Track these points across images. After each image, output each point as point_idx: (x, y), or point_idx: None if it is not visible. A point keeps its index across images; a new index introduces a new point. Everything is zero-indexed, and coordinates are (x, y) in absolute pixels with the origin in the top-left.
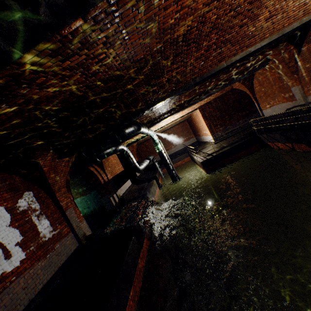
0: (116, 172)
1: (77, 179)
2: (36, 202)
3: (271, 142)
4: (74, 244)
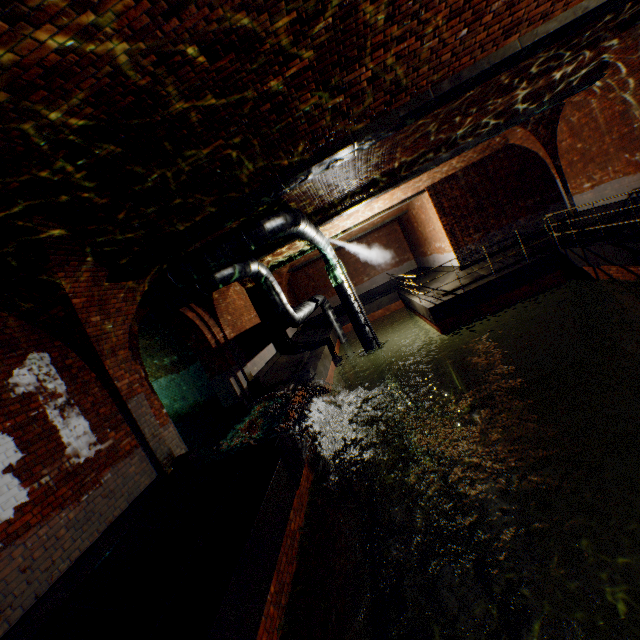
0: (244, 326)
1: (158, 337)
2: (57, 377)
3: (593, 266)
4: (146, 474)
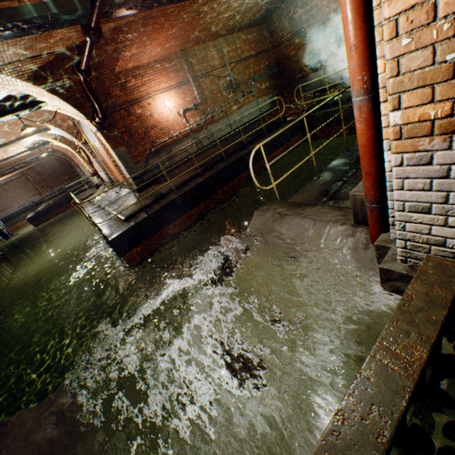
0: None
1: None
2: None
3: None
4: None
